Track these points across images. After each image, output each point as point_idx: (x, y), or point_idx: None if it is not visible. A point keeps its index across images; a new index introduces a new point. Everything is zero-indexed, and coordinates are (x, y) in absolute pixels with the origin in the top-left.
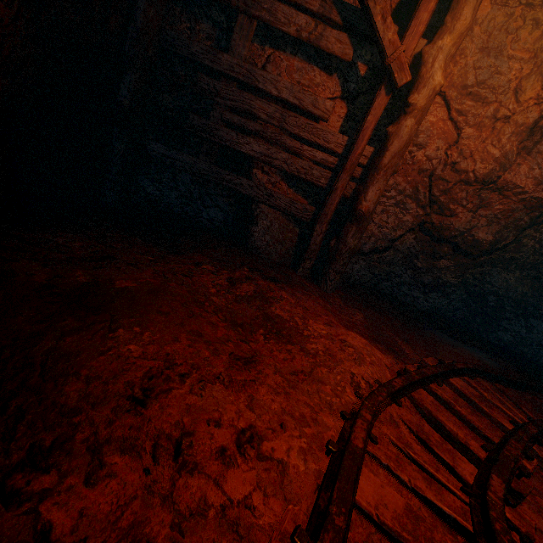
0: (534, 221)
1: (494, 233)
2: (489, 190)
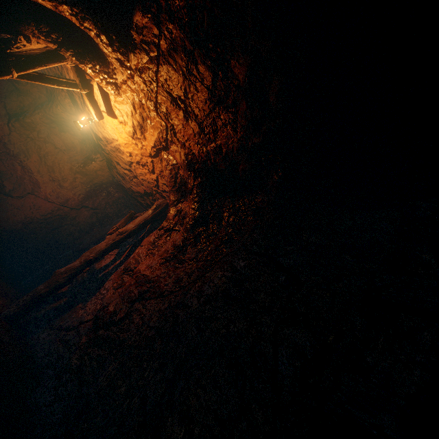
0: (143, 296)
1: (116, 304)
2: (129, 275)
